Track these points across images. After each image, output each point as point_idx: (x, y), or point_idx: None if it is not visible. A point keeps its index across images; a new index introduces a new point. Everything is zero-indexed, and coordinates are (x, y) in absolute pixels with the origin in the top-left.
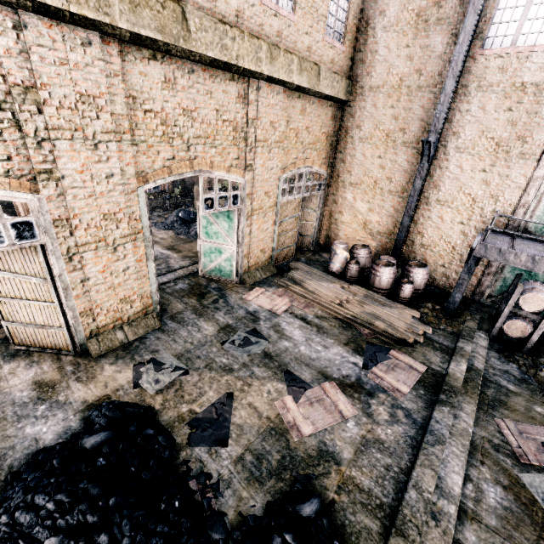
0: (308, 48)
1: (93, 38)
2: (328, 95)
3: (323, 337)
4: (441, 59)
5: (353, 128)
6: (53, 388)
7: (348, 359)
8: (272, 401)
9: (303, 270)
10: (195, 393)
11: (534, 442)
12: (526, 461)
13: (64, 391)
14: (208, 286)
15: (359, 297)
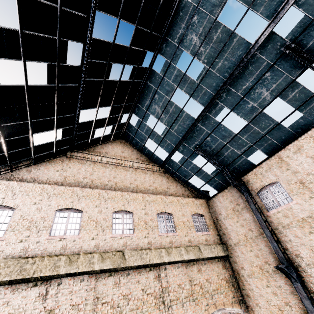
0: (189, 240)
1: (85, 277)
2: (211, 256)
3: None
4: (255, 221)
5: (240, 270)
6: None
7: None
8: None
9: None
10: None
11: None
12: None
13: None
14: None
15: None
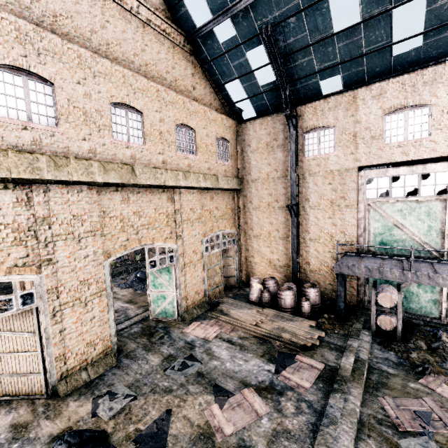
0: (208, 168)
1: (83, 188)
2: (226, 188)
3: (244, 353)
4: (285, 163)
5: (247, 203)
6: (26, 427)
7: (263, 368)
8: (202, 411)
9: (229, 303)
10: (141, 414)
11: (409, 412)
12: (403, 428)
13: (34, 429)
14: (156, 327)
15: (270, 317)
